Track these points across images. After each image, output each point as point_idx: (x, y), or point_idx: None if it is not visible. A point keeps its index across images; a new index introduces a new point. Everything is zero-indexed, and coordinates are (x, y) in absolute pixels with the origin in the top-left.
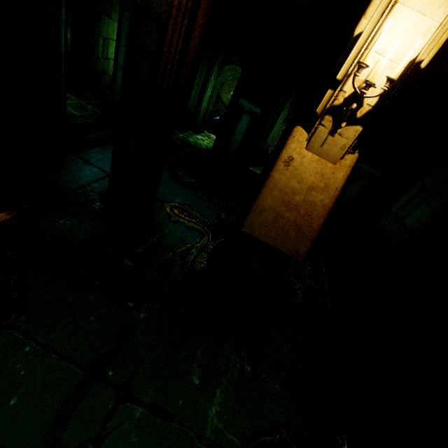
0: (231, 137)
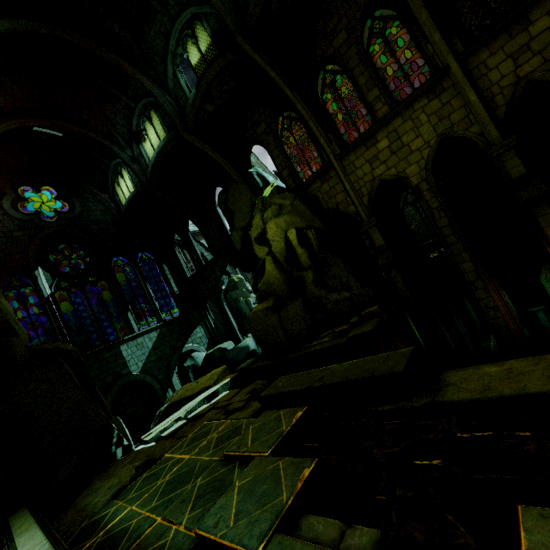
0: (542, 326)
